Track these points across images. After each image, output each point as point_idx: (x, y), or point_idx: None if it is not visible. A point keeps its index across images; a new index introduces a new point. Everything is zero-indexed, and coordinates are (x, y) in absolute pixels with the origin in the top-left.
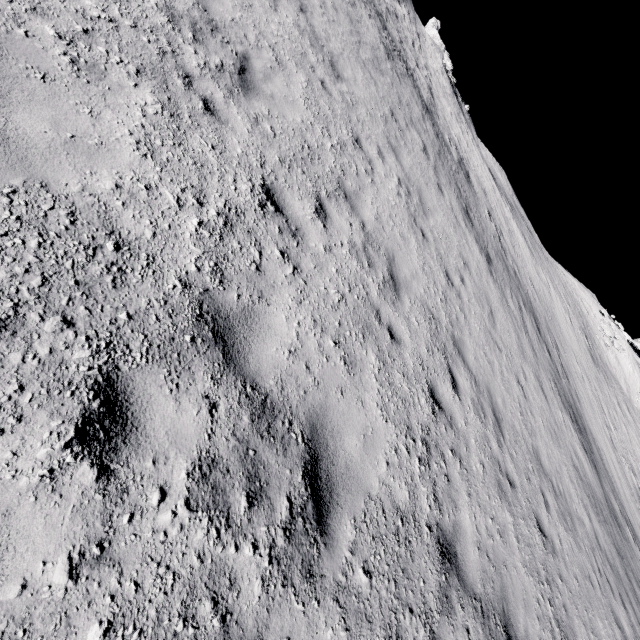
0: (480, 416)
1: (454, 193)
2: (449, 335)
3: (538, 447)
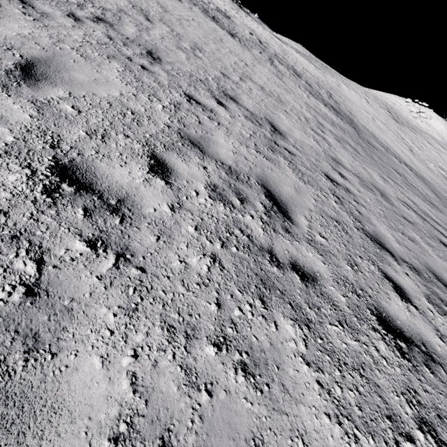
0: (174, 37)
1: (198, 9)
2: (156, 18)
3: (252, 77)
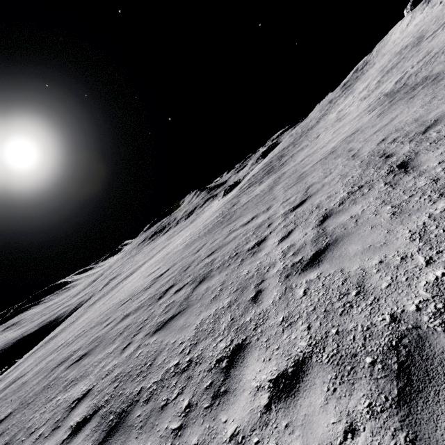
0: None
1: None
2: None
3: None
